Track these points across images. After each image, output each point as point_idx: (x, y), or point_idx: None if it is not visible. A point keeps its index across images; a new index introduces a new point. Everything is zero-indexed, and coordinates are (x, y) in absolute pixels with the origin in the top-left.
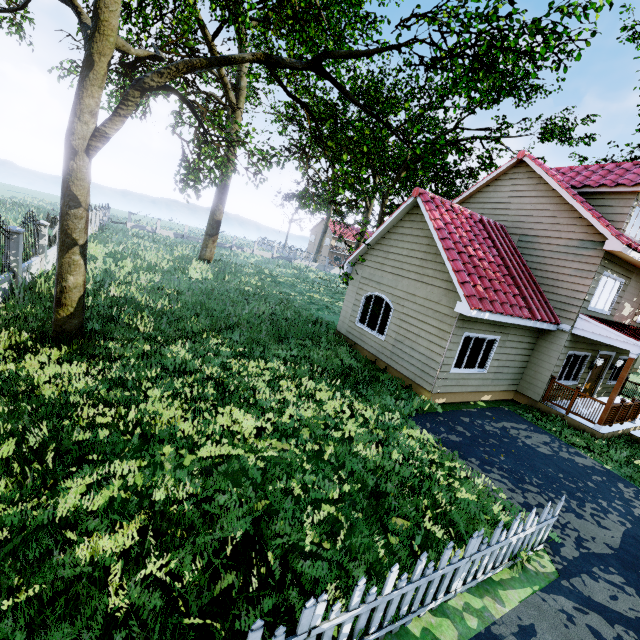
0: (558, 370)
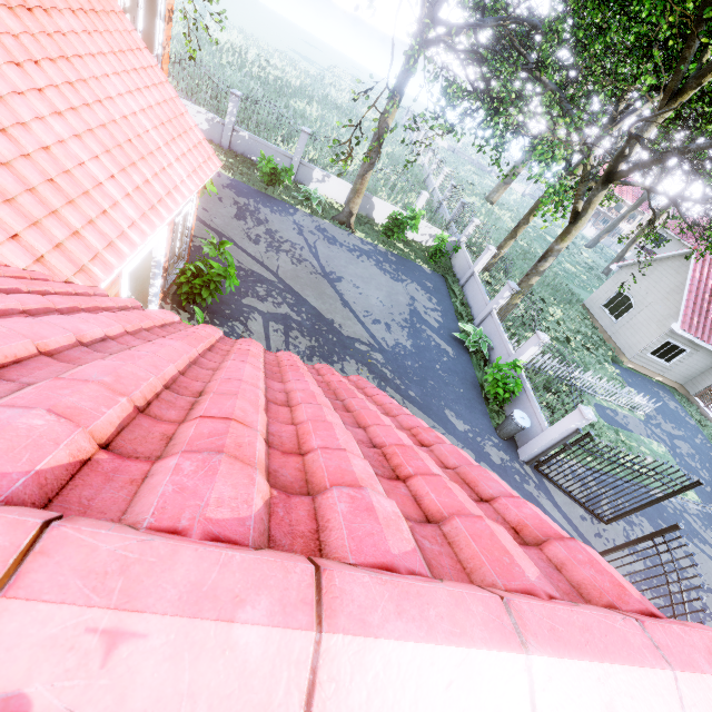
0: None
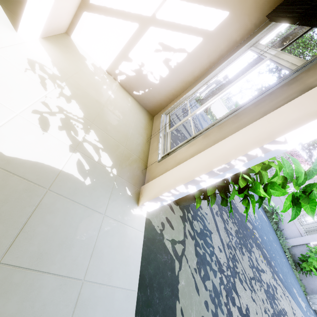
0: None
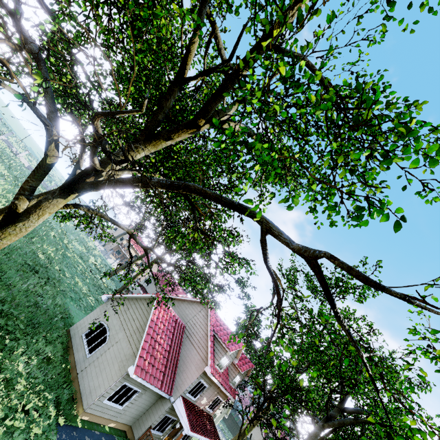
0: (156, 423)
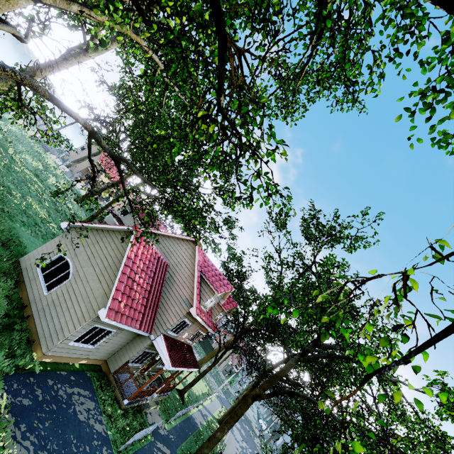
0: (134, 358)
